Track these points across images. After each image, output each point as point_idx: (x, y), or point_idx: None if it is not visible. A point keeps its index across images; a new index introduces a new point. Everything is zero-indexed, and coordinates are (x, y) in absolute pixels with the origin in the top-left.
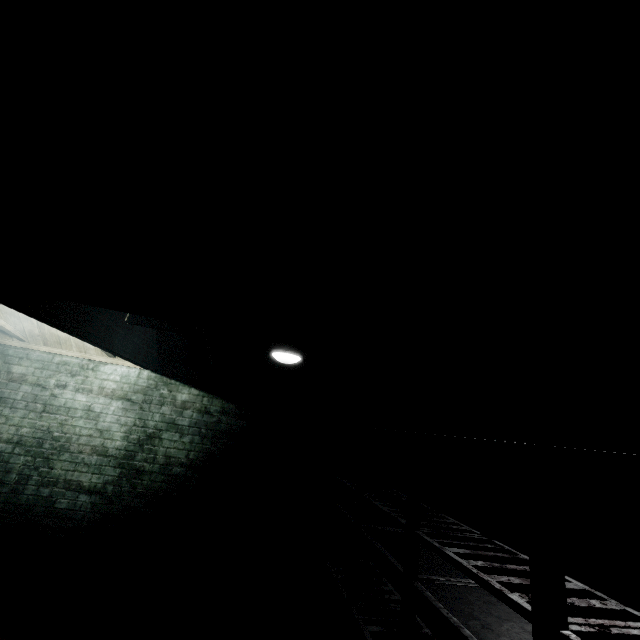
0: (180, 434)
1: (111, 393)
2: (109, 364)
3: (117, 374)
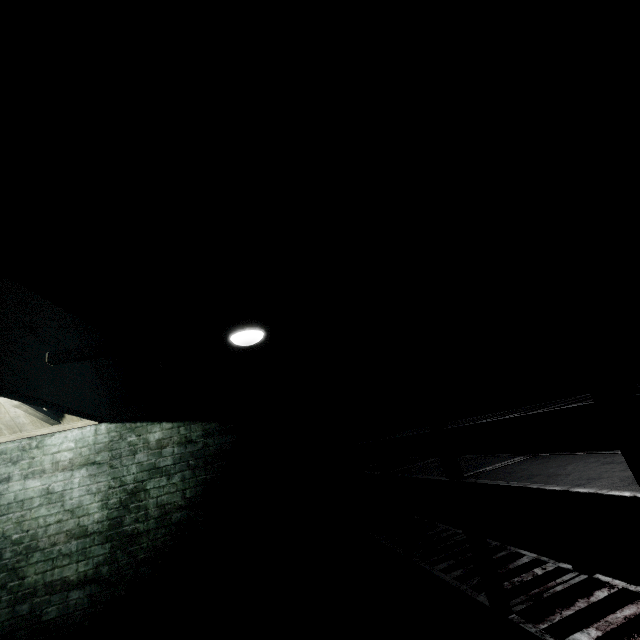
0: (167, 476)
1: (69, 464)
2: (55, 434)
3: (69, 441)
